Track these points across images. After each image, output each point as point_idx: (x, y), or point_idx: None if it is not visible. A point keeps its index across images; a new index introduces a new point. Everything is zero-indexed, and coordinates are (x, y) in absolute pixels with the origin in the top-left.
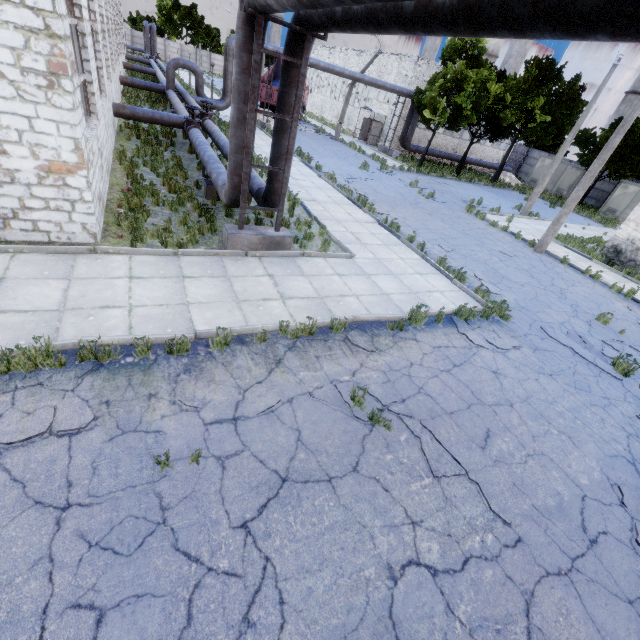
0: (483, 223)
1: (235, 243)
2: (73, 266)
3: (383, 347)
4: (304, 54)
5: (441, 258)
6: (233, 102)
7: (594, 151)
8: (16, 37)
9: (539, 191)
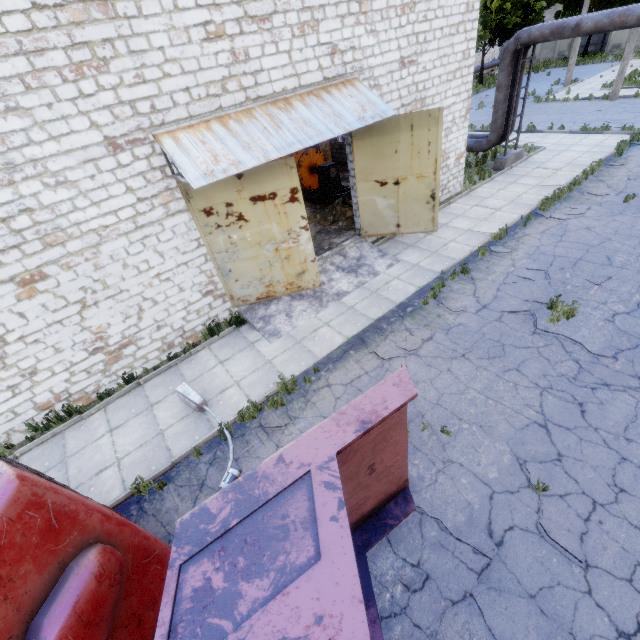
0: (557, 103)
1: (507, 164)
2: (477, 196)
3: (624, 163)
4: (533, 53)
5: (583, 127)
6: (501, 93)
7: (580, 7)
8: (461, 105)
9: (574, 62)
